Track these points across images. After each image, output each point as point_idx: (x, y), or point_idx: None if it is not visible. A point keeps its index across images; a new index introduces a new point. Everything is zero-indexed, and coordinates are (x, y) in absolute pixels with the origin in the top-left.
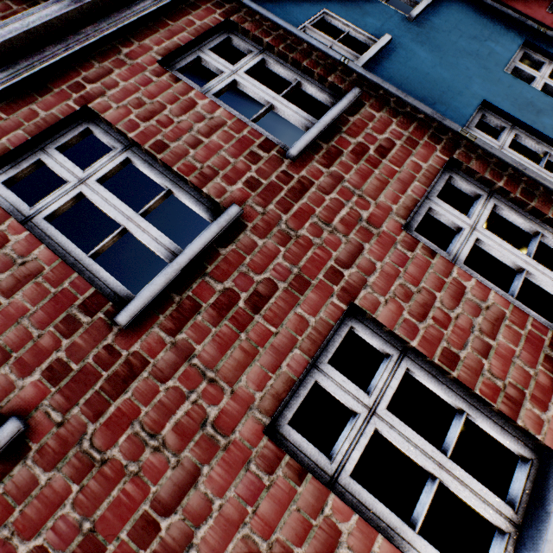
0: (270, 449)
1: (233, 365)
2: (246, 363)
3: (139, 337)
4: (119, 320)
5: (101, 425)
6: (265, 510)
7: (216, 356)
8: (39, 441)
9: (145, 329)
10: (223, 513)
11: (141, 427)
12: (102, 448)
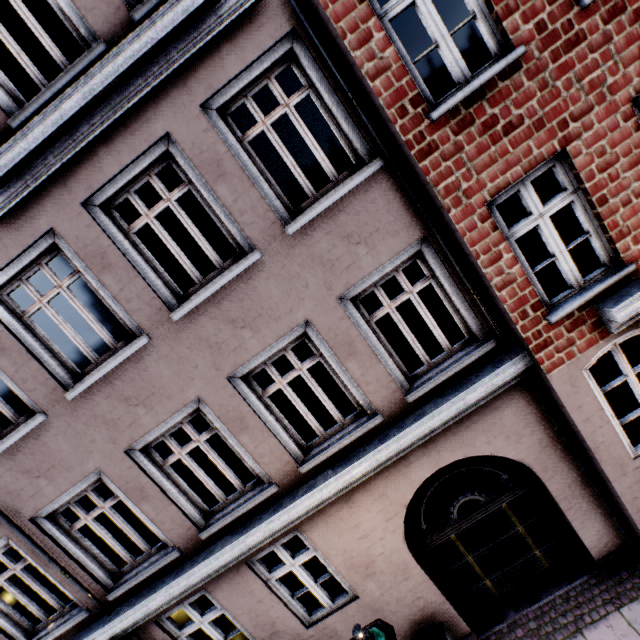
0: (629, 111)
1: (630, 57)
2: (637, 58)
3: (586, 20)
4: (585, 2)
5: (555, 67)
6: (615, 138)
7: (623, 48)
8: (526, 65)
9: (591, 15)
10: (597, 132)
11: (573, 75)
12: (553, 80)
